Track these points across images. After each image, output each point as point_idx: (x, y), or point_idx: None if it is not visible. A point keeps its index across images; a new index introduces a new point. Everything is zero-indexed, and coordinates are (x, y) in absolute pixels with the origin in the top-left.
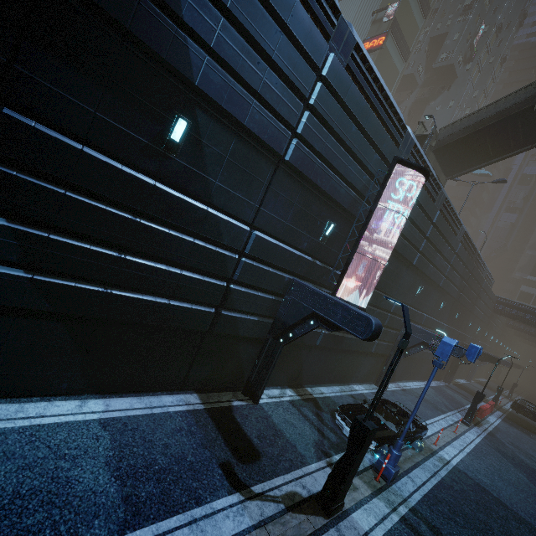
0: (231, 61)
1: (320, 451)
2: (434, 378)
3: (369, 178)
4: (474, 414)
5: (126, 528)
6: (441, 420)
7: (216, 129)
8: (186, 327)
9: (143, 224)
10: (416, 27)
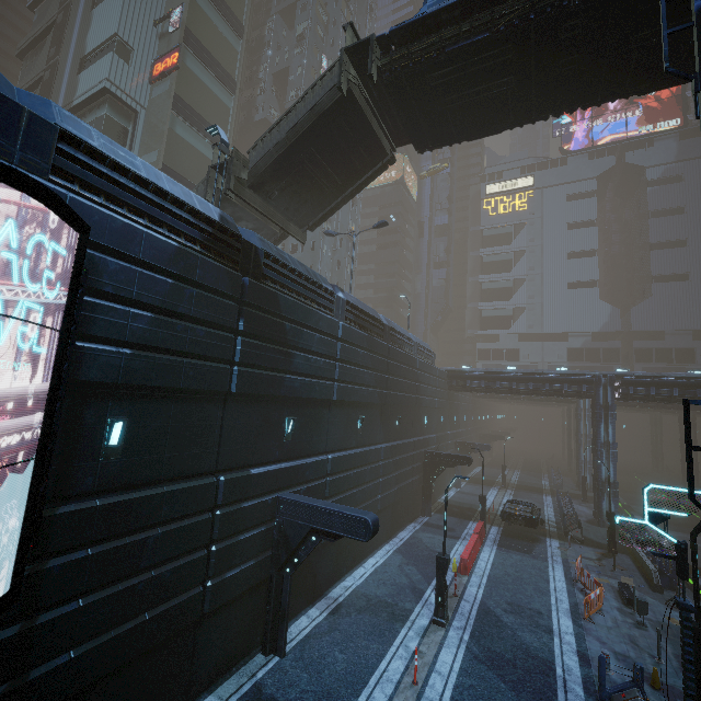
0: None
1: None
2: (407, 522)
3: None
4: (445, 598)
5: None
6: (396, 654)
7: None
8: None
9: None
10: (232, 49)
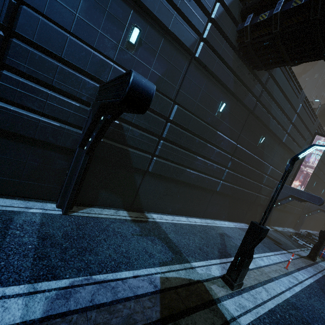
0: (277, 118)
1: (295, 246)
2: (315, 230)
3: (304, 141)
4: None
5: (271, 251)
6: None
7: (268, 137)
8: (250, 200)
9: (250, 168)
10: None
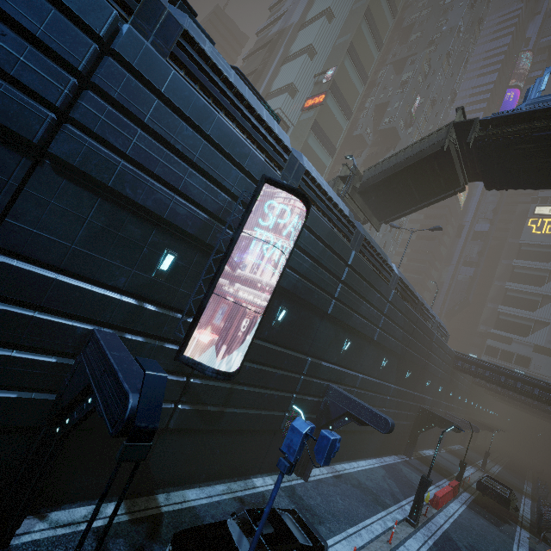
0: None
1: None
2: (391, 453)
3: (231, 200)
4: (420, 508)
5: None
6: (377, 521)
7: None
8: None
9: None
10: (356, 91)
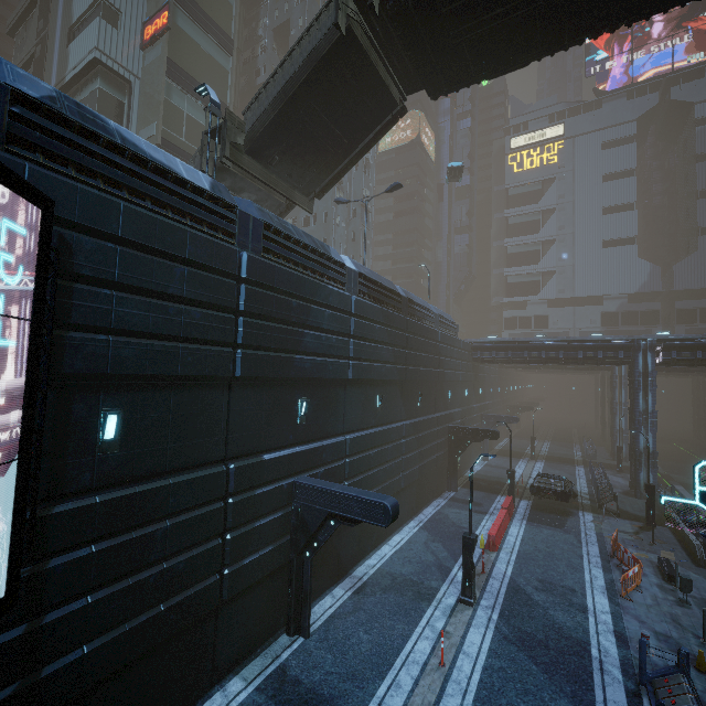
0: None
1: None
2: (432, 498)
3: None
4: (472, 578)
5: None
6: (422, 635)
7: None
8: None
9: None
10: (226, 2)
